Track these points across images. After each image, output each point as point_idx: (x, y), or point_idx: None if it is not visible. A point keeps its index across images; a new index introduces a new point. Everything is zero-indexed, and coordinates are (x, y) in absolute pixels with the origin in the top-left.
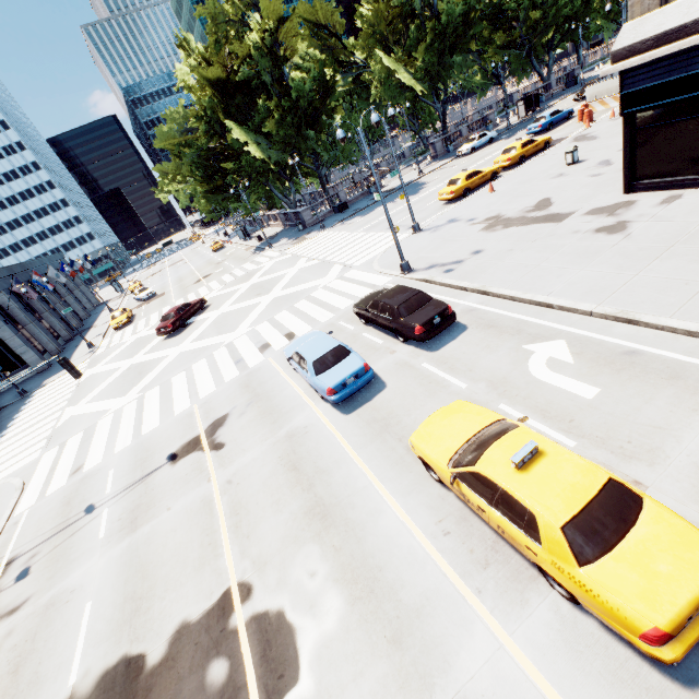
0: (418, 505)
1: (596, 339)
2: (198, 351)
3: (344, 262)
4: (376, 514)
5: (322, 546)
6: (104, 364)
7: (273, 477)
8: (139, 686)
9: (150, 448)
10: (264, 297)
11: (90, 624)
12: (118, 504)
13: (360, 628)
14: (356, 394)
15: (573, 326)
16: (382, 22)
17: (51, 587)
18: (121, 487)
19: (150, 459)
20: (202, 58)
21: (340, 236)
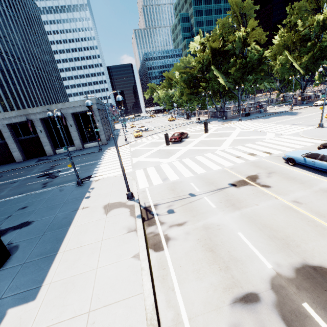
0: None
1: None
2: (201, 150)
3: (273, 132)
4: None
5: None
6: (140, 147)
7: None
8: None
9: (210, 179)
10: (227, 138)
11: (251, 242)
12: (212, 196)
13: None
14: None
15: None
16: (290, 41)
17: (198, 220)
18: (206, 190)
19: (215, 183)
20: (207, 40)
21: (256, 124)
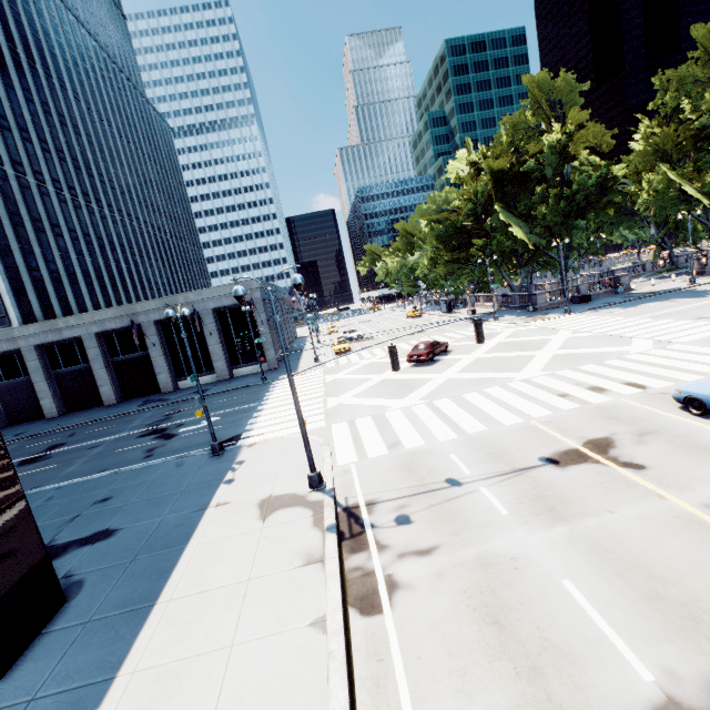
0: None
1: None
2: (476, 380)
3: (649, 337)
4: None
5: None
6: (344, 374)
7: None
8: None
9: (496, 446)
10: (537, 352)
11: (597, 607)
12: (499, 486)
13: None
14: None
15: None
16: (669, 142)
17: (467, 544)
18: (487, 472)
19: (508, 455)
20: (482, 156)
21: (606, 319)
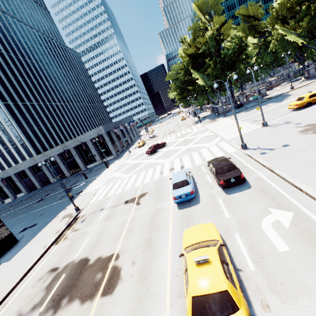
0: (176, 259)
1: (313, 219)
2: (153, 163)
3: (222, 136)
4: (162, 254)
5: (141, 255)
6: (129, 160)
7: (144, 223)
8: (84, 267)
9: (123, 196)
10: (184, 146)
11: (86, 243)
12: (108, 211)
13: (133, 289)
14: (187, 202)
15: (306, 206)
16: (284, 9)
17: (85, 228)
18: (111, 206)
19: (121, 199)
20: (188, 44)
21: (229, 121)
